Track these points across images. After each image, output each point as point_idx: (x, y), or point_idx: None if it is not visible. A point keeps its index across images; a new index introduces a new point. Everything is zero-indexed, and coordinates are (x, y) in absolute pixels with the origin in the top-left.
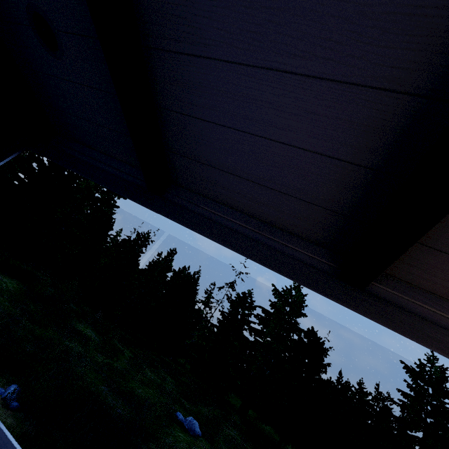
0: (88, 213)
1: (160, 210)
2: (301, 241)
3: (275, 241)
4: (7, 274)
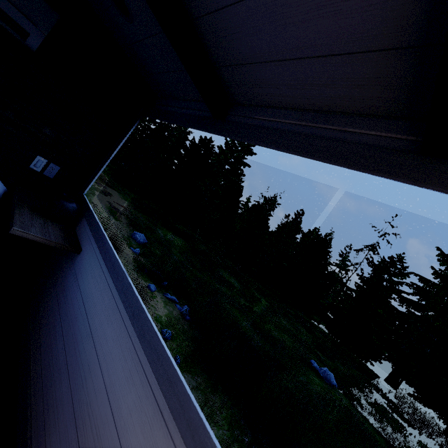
0: (221, 184)
1: (220, 131)
2: (367, 120)
3: (332, 130)
4: (176, 234)
